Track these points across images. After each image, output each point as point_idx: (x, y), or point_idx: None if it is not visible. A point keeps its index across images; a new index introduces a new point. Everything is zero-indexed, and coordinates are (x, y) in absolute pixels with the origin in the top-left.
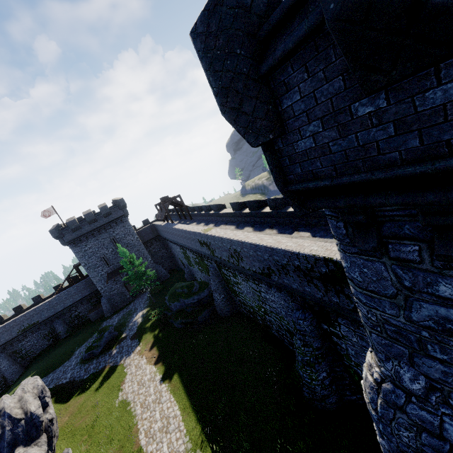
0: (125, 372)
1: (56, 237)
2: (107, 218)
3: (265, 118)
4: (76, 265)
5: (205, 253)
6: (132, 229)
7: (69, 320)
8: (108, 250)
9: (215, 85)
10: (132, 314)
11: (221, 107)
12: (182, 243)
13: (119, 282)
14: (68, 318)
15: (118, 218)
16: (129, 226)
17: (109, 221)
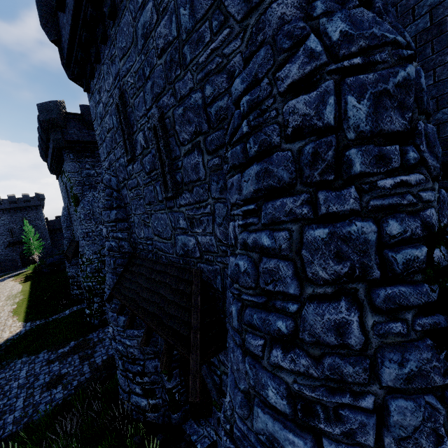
0: None
1: None
2: (26, 203)
3: (45, 158)
4: None
5: None
6: (43, 217)
7: None
8: (17, 226)
9: (40, 152)
10: (17, 271)
11: (40, 155)
12: None
13: (17, 251)
14: None
15: (35, 206)
16: (41, 214)
17: (26, 206)
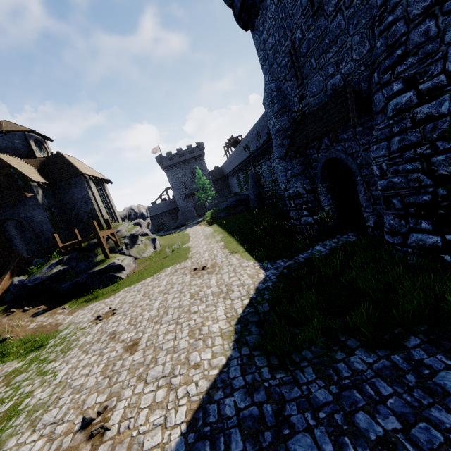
0: (187, 230)
1: (158, 162)
2: (190, 155)
3: None
4: (167, 188)
5: (246, 157)
6: (206, 166)
7: (157, 224)
8: (188, 179)
9: None
10: (196, 220)
11: None
12: (236, 165)
13: (192, 203)
14: (156, 222)
15: (198, 156)
16: (204, 164)
17: (191, 157)
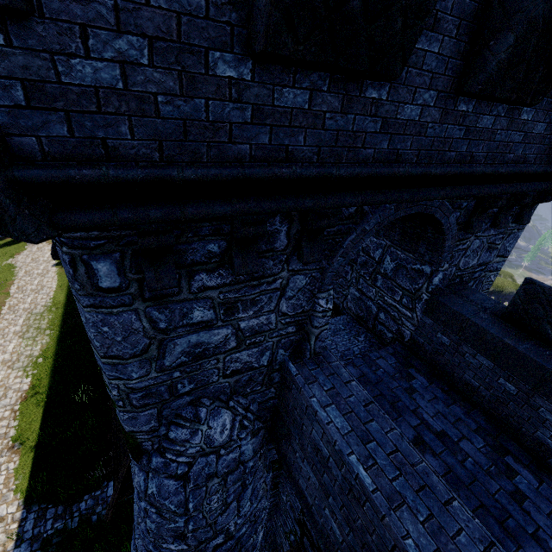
0: (25, 248)
1: None
2: None
3: None
4: None
5: None
6: None
7: None
8: None
9: None
10: None
11: None
12: None
13: None
14: None
15: None
16: None
17: None
